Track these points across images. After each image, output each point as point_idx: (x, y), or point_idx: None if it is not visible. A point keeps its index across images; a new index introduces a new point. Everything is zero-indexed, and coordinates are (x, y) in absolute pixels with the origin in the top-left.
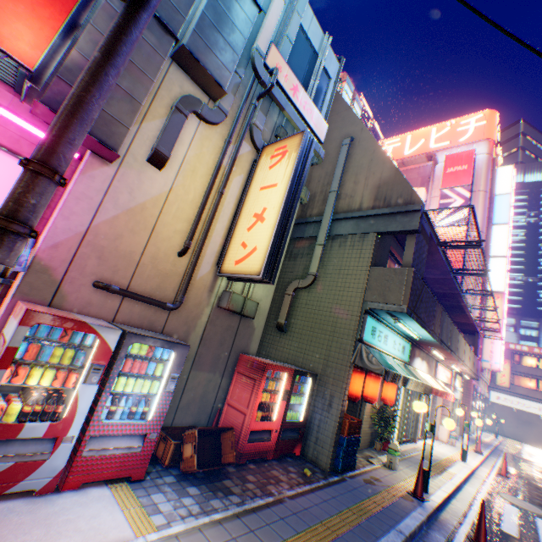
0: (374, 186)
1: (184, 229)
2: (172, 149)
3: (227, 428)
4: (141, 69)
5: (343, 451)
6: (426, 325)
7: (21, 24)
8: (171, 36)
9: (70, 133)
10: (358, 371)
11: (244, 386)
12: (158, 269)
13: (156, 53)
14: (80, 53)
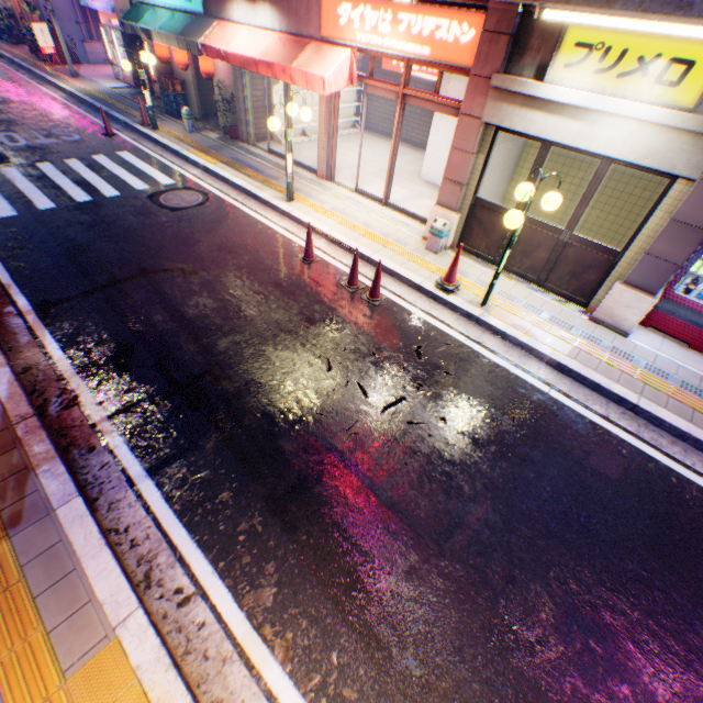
0: None
1: None
2: None
3: (151, 79)
4: None
5: (164, 101)
6: None
7: None
8: None
9: None
10: None
11: None
12: None
13: None
14: None
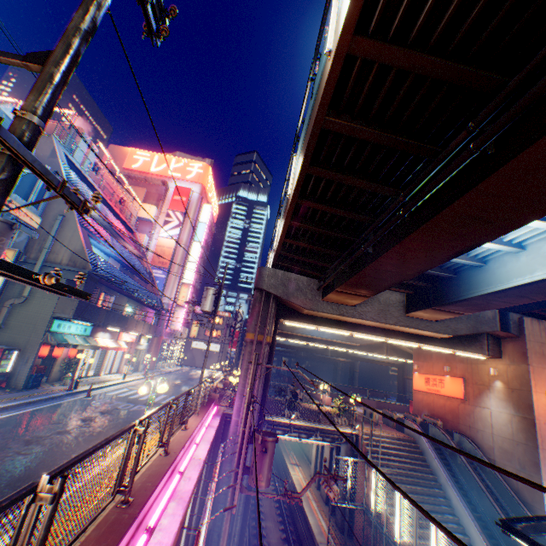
0: (72, 252)
1: None
2: None
3: None
4: None
5: (33, 380)
6: (92, 320)
7: None
8: None
9: None
10: (48, 344)
11: None
12: None
13: None
14: None
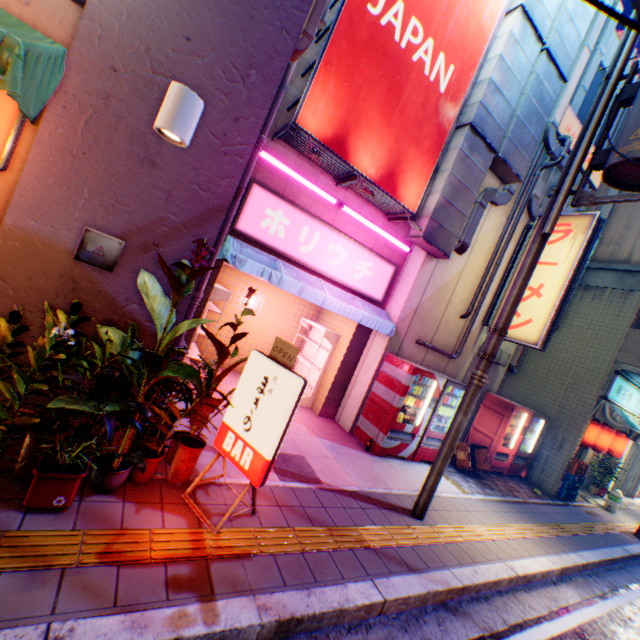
0: None
1: (465, 297)
2: (471, 238)
3: (480, 446)
4: (469, 190)
5: (567, 485)
6: None
7: (413, 185)
8: (491, 152)
9: (513, 313)
10: (594, 423)
11: (490, 418)
12: (447, 329)
13: (480, 172)
14: (441, 195)
